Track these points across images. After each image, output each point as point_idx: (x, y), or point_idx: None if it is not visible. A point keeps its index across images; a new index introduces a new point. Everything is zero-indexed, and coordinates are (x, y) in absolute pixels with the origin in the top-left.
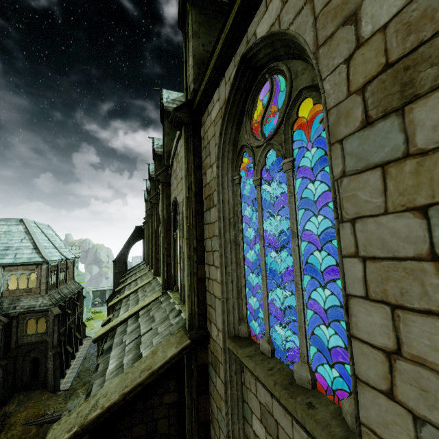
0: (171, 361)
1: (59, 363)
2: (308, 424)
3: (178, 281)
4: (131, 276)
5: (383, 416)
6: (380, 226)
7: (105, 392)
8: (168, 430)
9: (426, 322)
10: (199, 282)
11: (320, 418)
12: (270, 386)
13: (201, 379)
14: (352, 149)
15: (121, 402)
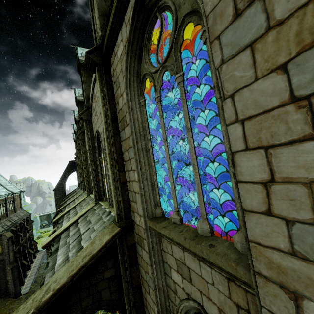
0: (107, 245)
1: (17, 274)
2: (211, 258)
3: (107, 193)
4: (69, 199)
5: (265, 229)
6: (252, 91)
7: (55, 278)
8: (110, 297)
9: (291, 150)
10: (122, 185)
11: (219, 251)
12: (182, 241)
13: (131, 255)
14: (227, 40)
15: (69, 283)
